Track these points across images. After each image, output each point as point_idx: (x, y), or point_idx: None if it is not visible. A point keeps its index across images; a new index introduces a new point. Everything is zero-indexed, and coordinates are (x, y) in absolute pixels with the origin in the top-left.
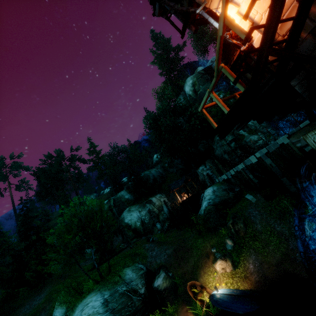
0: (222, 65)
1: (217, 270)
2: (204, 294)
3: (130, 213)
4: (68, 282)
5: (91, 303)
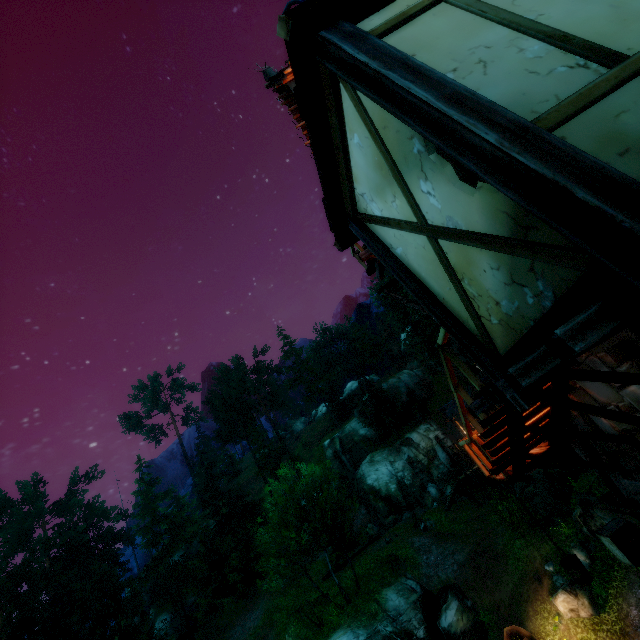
0: (474, 437)
1: (561, 612)
2: None
3: (373, 467)
4: (291, 593)
5: None
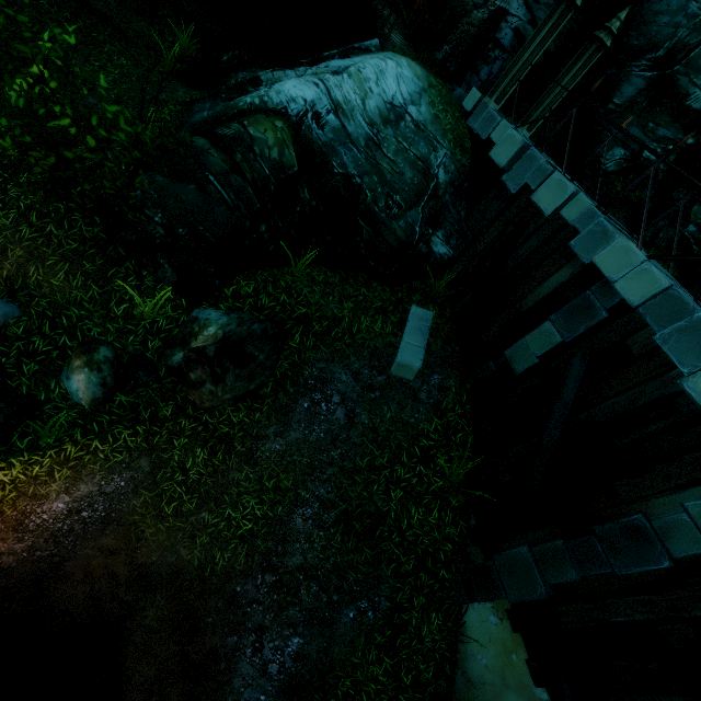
0: None
1: None
2: None
3: None
4: None
5: None
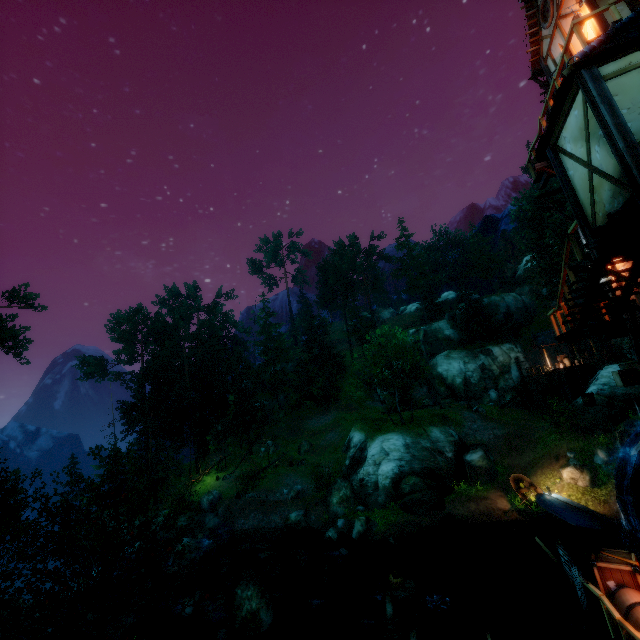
0: (562, 304)
1: (563, 478)
2: (531, 492)
3: (447, 360)
4: (356, 415)
5: (392, 440)
